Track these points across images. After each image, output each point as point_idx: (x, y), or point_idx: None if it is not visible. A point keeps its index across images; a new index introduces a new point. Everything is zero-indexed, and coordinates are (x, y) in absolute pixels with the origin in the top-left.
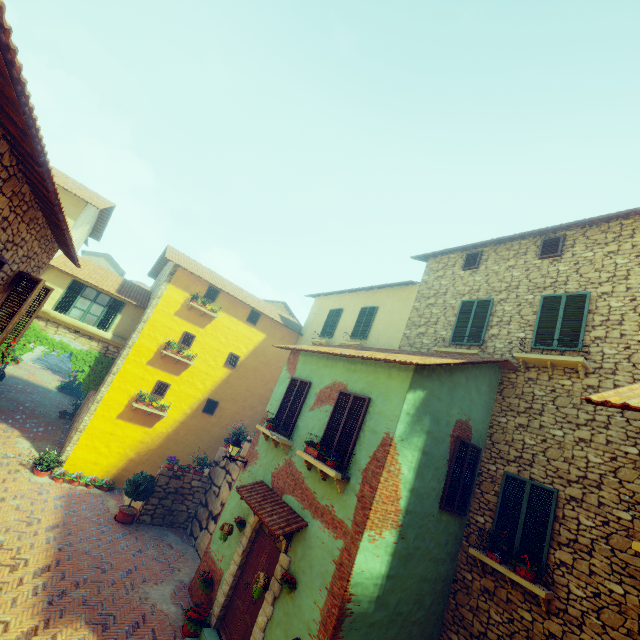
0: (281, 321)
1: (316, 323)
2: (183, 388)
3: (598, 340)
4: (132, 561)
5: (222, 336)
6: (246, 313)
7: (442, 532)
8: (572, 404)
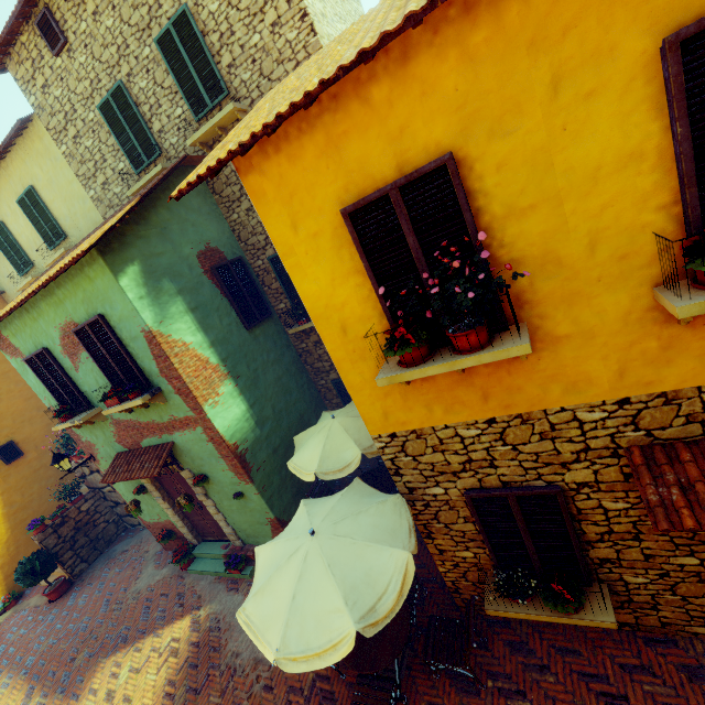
0: None
1: None
2: None
3: (232, 69)
4: (102, 596)
5: None
6: None
7: (265, 341)
8: None
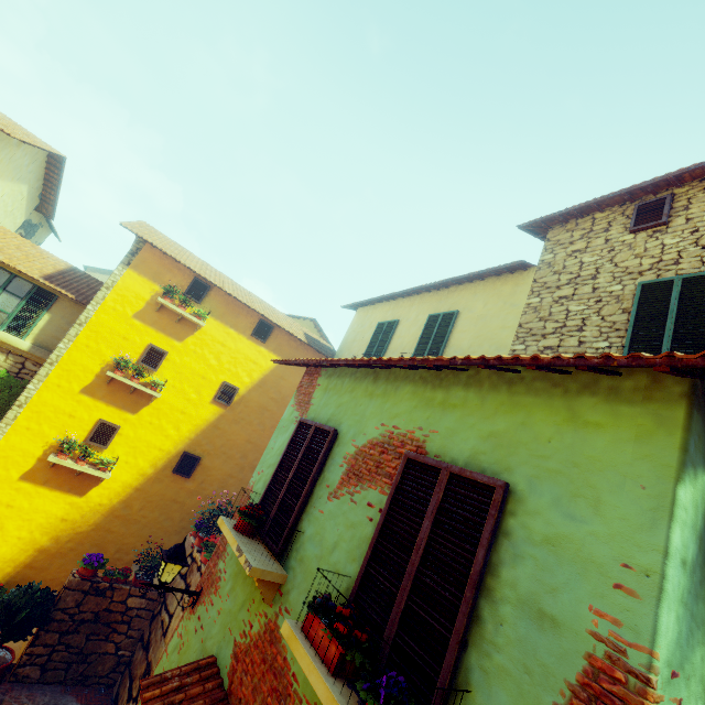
0: (305, 339)
1: (356, 344)
2: (142, 434)
3: None
4: None
5: (211, 356)
6: (251, 324)
7: None
8: None
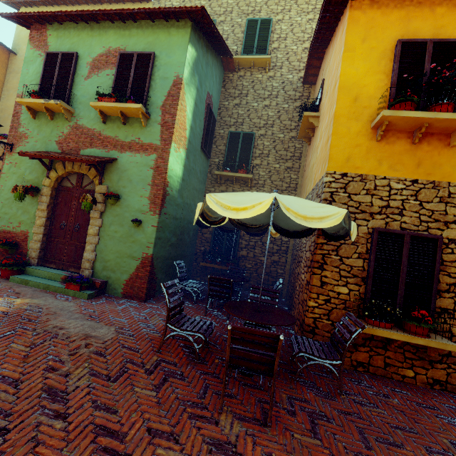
0: None
1: None
2: None
3: (275, 50)
4: None
5: None
6: None
7: (201, 165)
8: (262, 88)
